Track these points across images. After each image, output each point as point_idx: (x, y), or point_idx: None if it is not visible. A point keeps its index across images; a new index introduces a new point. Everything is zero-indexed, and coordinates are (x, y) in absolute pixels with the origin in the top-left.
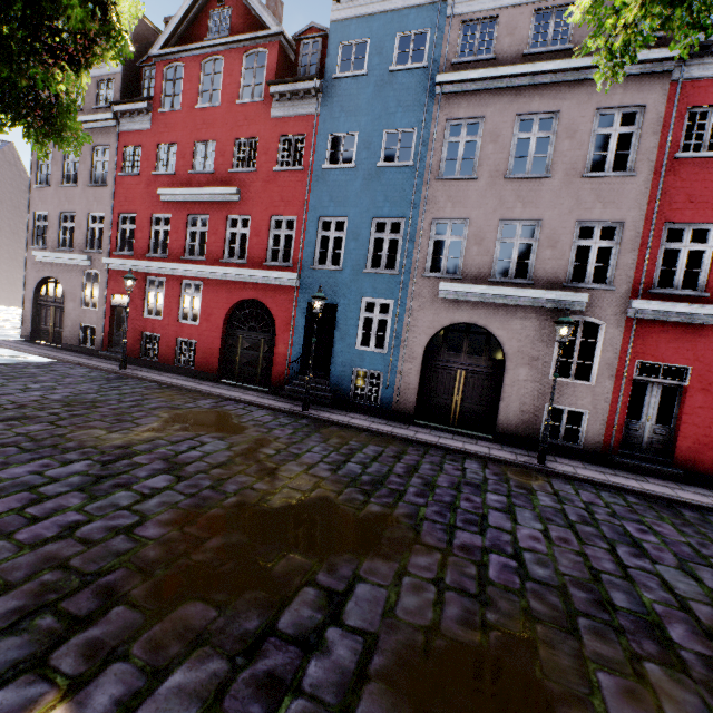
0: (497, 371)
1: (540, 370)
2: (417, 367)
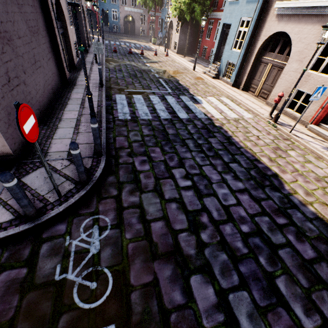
0: (134, 24)
1: (139, 23)
2: (123, 24)
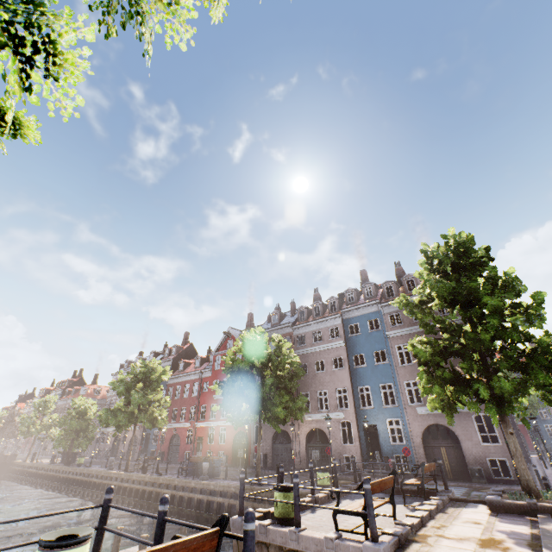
0: None
1: None
2: None
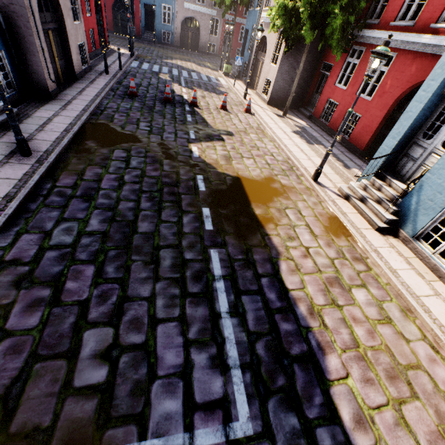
0: (198, 33)
1: (207, 33)
2: (179, 31)
